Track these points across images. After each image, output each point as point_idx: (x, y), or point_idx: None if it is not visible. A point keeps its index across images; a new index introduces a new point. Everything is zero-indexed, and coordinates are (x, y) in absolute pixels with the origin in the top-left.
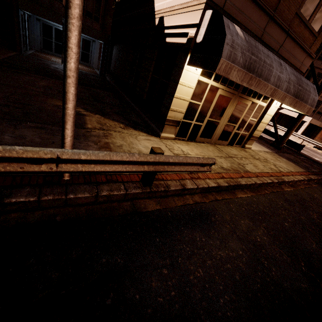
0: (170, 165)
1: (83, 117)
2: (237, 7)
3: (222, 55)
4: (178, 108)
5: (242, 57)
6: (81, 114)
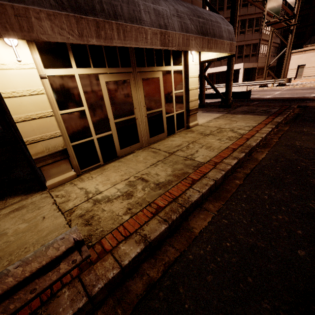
0: None
1: None
2: None
3: None
4: (43, 133)
5: None
6: None
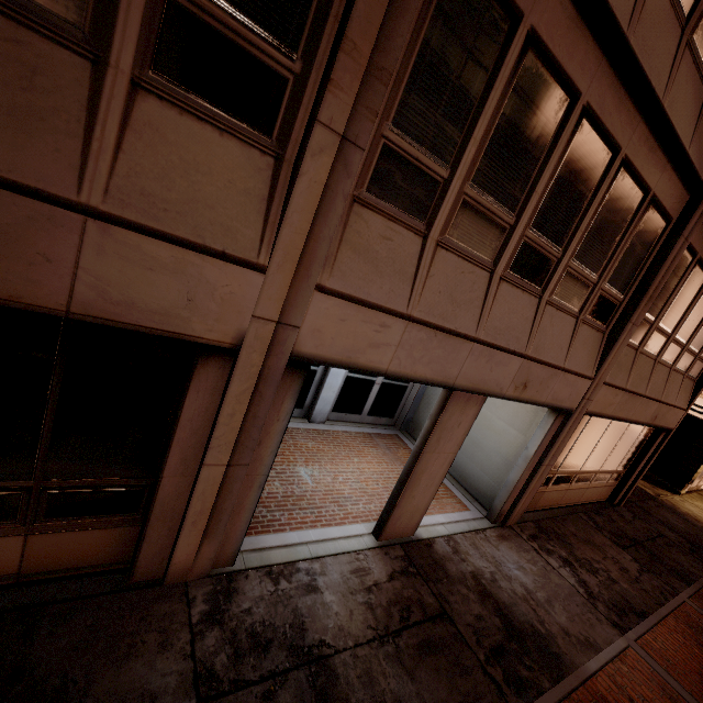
0: None
1: None
2: None
3: None
4: (700, 470)
5: None
6: None
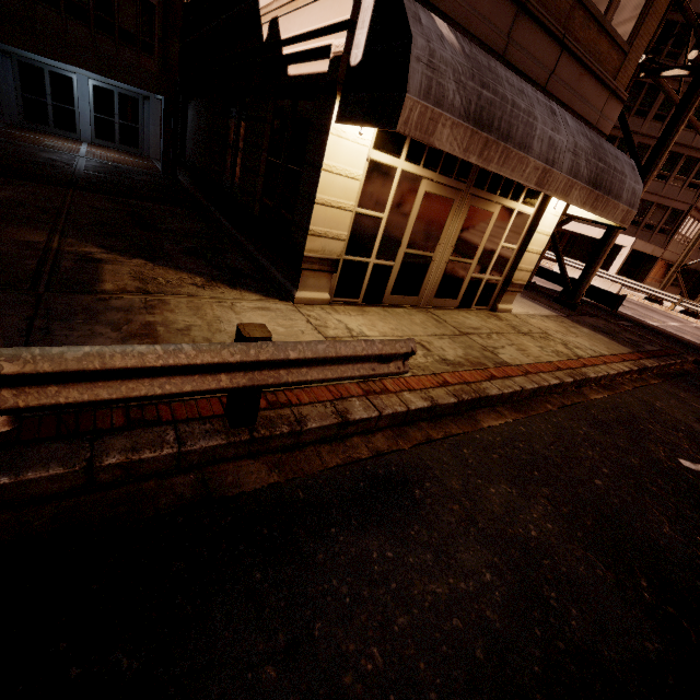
0: (294, 368)
1: (95, 267)
2: None
3: (408, 86)
4: (330, 229)
5: (460, 93)
6: (93, 259)
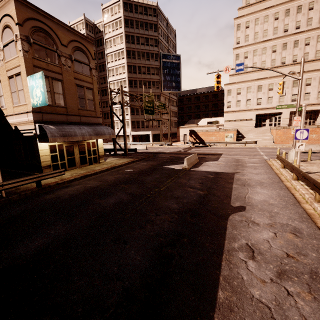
0: (45, 176)
1: None
2: (49, 118)
3: (48, 137)
4: (46, 160)
5: (58, 134)
6: None
